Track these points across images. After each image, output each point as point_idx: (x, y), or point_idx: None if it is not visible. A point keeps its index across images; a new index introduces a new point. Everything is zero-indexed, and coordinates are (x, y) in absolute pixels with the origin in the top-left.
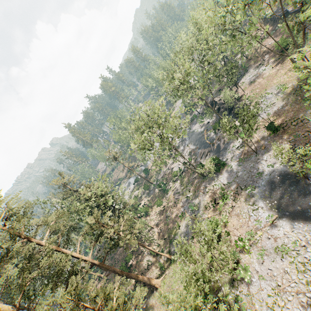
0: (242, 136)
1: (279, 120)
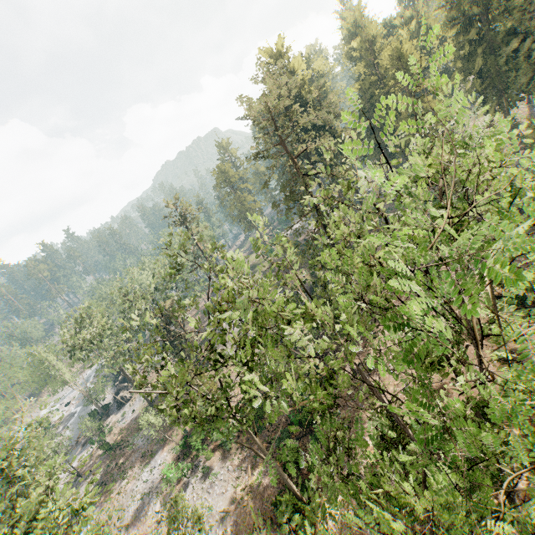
0: (94, 444)
1: (121, 436)
